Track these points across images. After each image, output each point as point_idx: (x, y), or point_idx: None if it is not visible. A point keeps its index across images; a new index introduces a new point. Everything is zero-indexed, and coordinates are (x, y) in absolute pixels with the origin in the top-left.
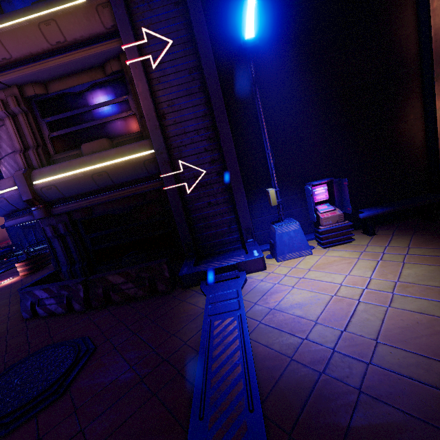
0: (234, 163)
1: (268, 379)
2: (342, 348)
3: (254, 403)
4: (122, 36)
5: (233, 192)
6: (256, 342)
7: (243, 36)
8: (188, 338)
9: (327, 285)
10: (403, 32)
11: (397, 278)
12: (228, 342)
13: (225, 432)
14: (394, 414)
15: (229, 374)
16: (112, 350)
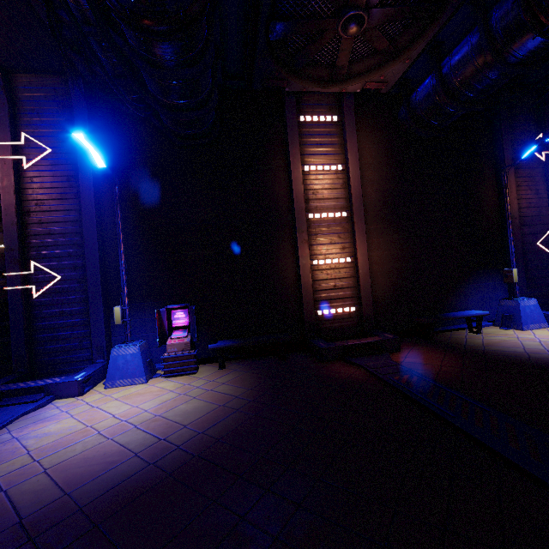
0: (95, 274)
1: None
2: (5, 477)
3: None
4: None
5: (89, 304)
6: None
7: (93, 165)
8: None
9: (102, 416)
10: (278, 189)
11: (164, 412)
12: None
13: None
14: None
15: None
16: None
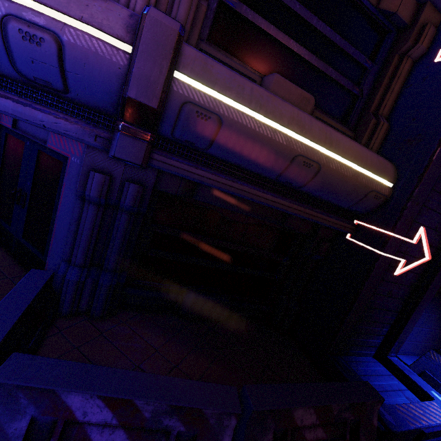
0: None
1: None
2: None
3: None
4: None
5: (424, 296)
6: None
7: None
8: None
9: None
10: None
11: None
12: None
13: None
14: None
15: None
16: None
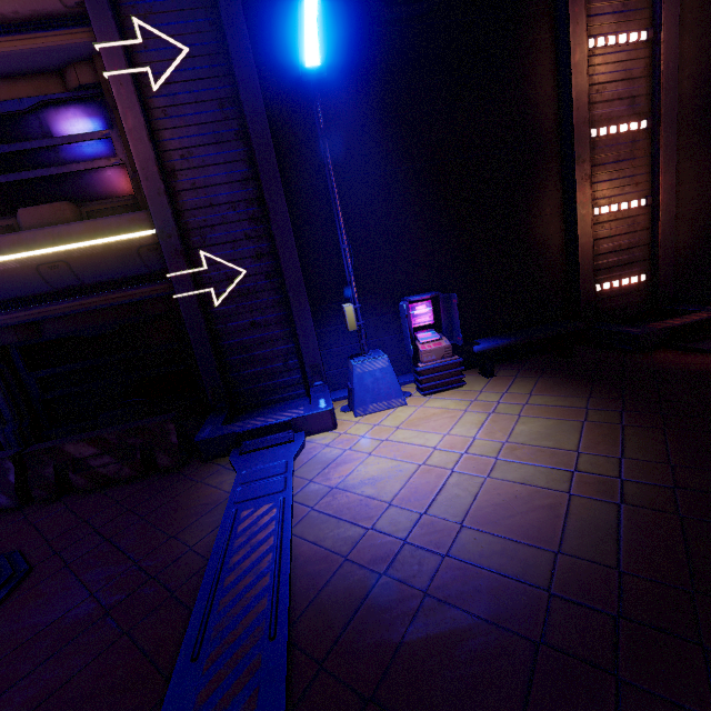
0: (293, 262)
1: (307, 591)
2: (416, 538)
3: (278, 628)
4: (95, 26)
5: (291, 307)
6: (300, 538)
7: (302, 61)
8: (196, 540)
9: (417, 450)
10: (539, 89)
11: (507, 437)
12: (258, 542)
13: (228, 674)
14: (460, 618)
15: (250, 589)
16: (61, 571)
